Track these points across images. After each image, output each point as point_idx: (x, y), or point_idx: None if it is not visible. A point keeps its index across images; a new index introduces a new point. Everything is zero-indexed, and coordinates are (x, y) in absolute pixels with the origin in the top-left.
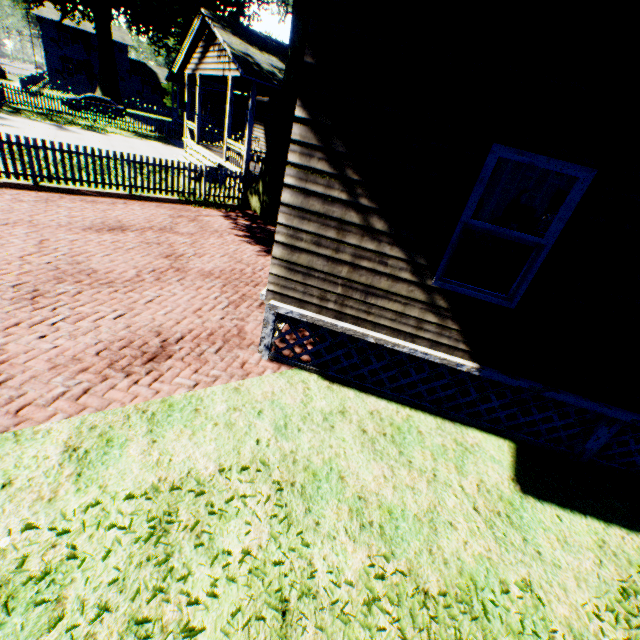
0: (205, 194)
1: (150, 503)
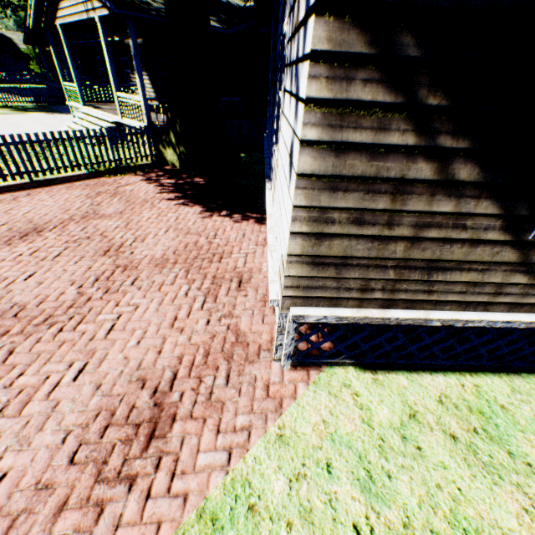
0: (115, 160)
1: None
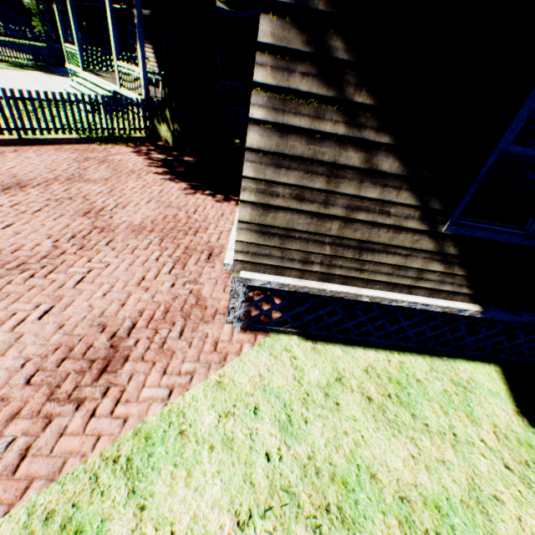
0: (108, 128)
1: None
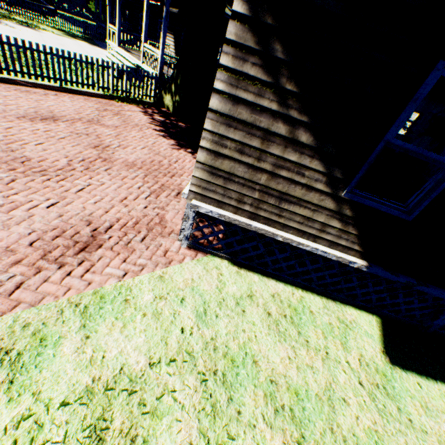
0: (126, 91)
1: (84, 408)
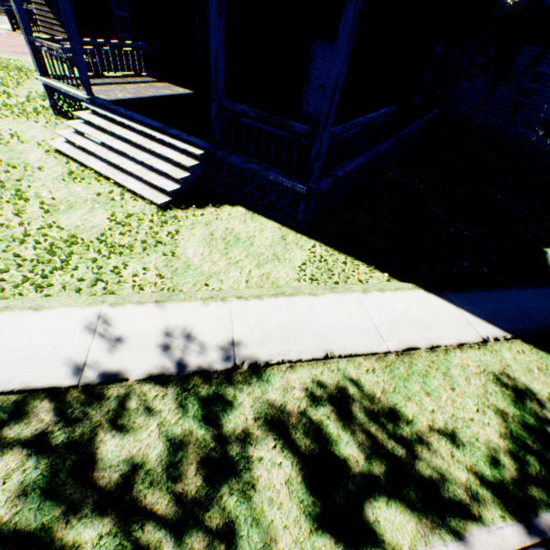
0: None
1: None
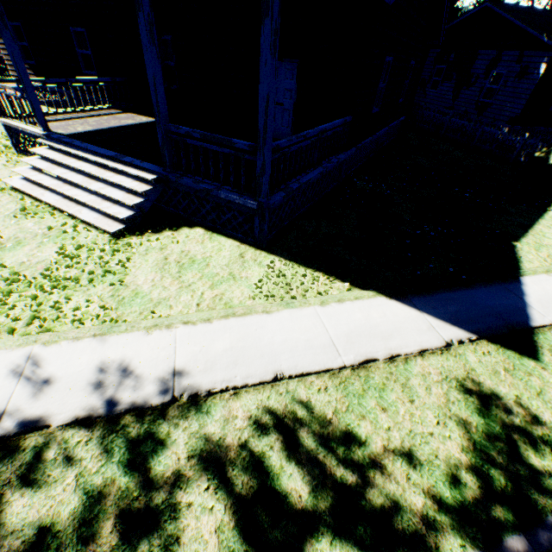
0: None
1: None
